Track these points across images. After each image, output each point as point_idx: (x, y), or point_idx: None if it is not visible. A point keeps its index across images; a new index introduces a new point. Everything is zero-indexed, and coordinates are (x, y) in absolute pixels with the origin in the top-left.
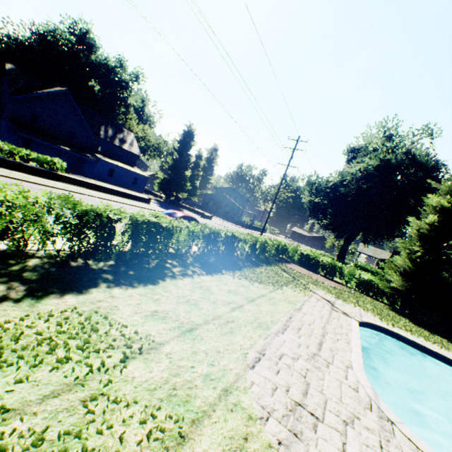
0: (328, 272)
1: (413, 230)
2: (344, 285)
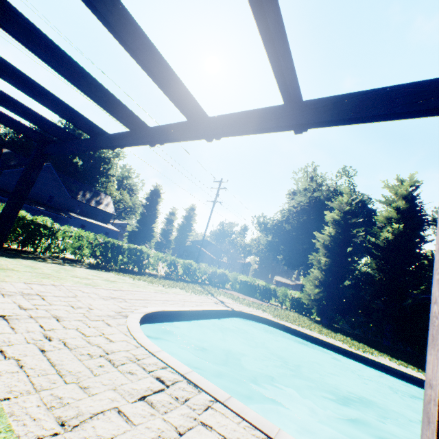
0: (263, 296)
1: (318, 242)
2: (277, 306)
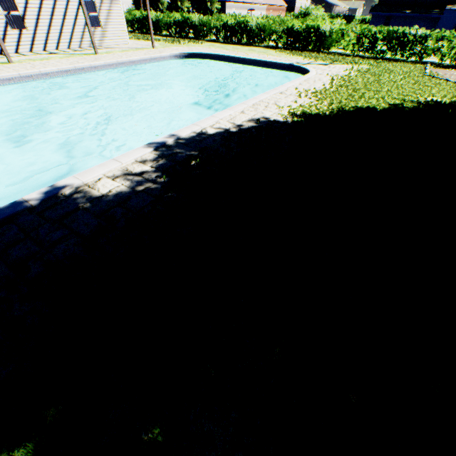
0: None
1: None
2: None
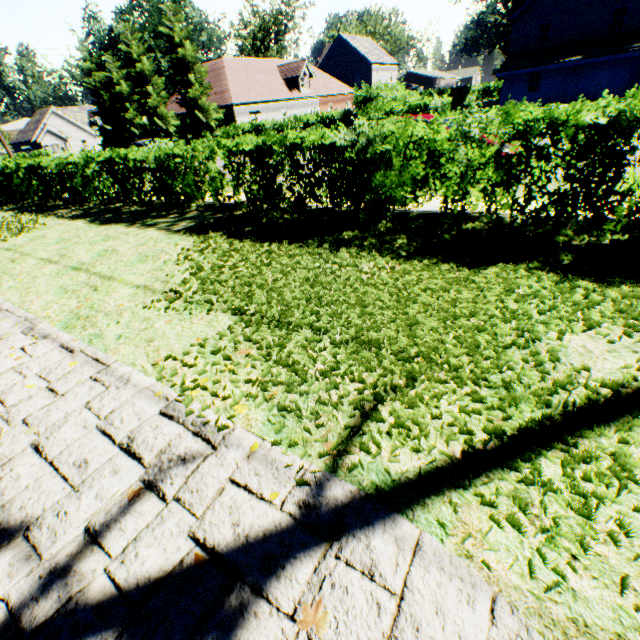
0: None
1: None
2: None
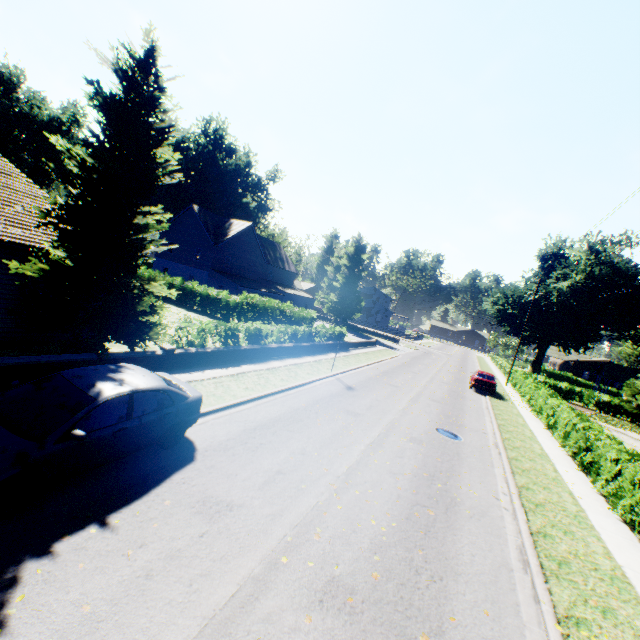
0: (567, 397)
1: None
2: (587, 408)
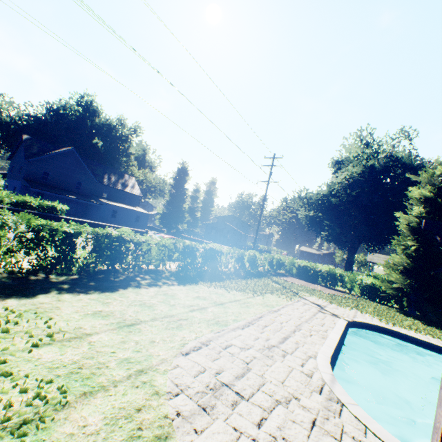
0: (328, 282)
1: (402, 225)
2: (347, 293)
